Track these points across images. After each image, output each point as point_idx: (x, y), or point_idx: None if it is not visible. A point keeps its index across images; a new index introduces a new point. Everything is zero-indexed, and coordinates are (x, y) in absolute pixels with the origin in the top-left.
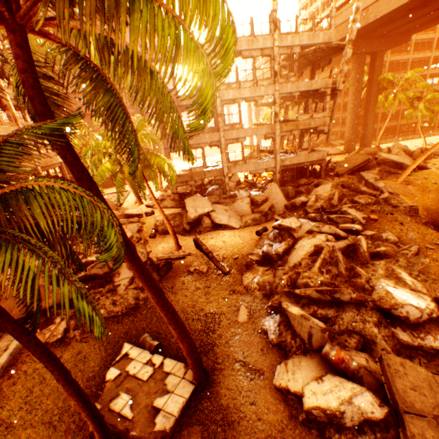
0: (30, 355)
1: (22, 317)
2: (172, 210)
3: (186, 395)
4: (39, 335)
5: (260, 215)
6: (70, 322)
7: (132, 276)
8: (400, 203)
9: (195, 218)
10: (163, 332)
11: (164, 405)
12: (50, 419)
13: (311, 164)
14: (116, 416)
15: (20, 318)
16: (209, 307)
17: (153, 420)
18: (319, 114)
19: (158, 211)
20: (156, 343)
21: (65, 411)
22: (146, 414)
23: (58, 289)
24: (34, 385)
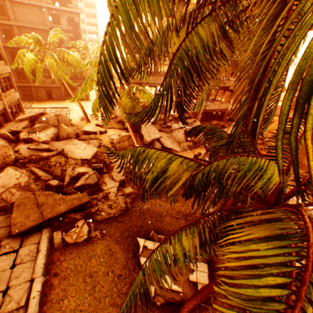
0: (63, 254)
1: (41, 222)
2: (124, 132)
3: (206, 271)
4: (66, 237)
5: (192, 143)
6: (90, 225)
7: (118, 186)
8: (270, 144)
9: (150, 141)
10: (159, 228)
11: (197, 279)
12: (114, 301)
13: (219, 111)
14: (169, 292)
15: (38, 223)
16: (185, 209)
17: (195, 290)
18: (233, 78)
19: (108, 131)
20: (163, 237)
21: (121, 293)
22: (188, 287)
23: (66, 197)
24: (85, 278)
